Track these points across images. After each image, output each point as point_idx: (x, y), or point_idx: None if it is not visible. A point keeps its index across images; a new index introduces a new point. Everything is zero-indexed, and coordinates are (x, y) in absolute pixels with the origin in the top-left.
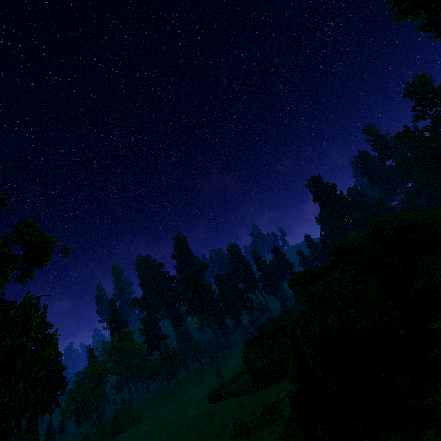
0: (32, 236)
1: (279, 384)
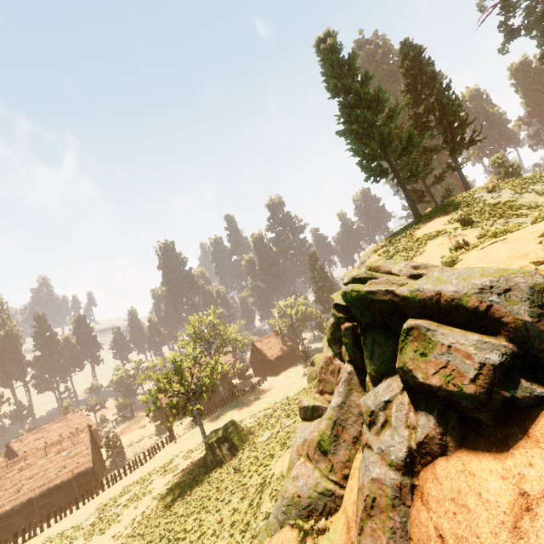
0: None
1: (49, 529)
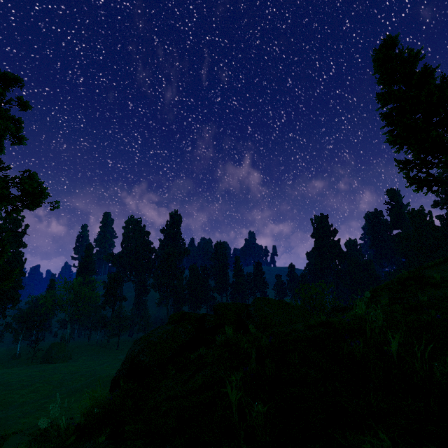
0: (31, 185)
1: None
